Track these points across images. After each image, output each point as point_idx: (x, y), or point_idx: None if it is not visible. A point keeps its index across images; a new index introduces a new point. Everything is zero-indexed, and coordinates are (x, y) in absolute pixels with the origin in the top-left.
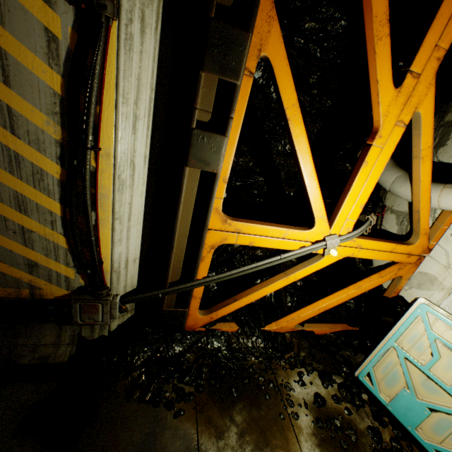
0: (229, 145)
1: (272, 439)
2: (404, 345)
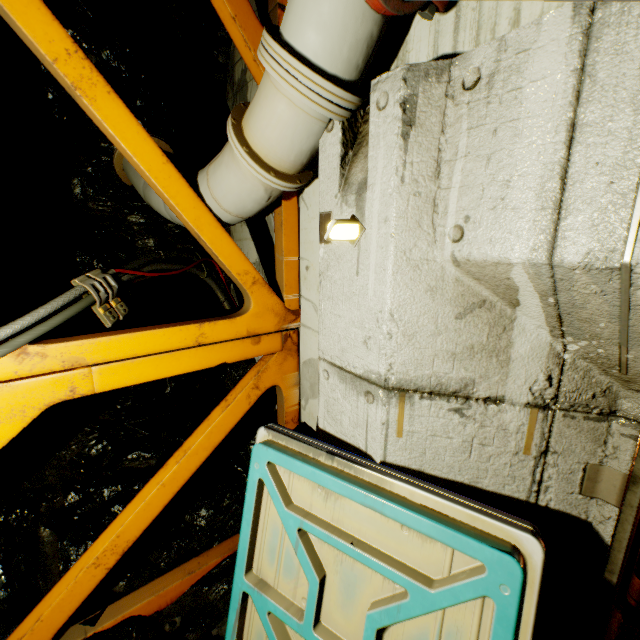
0: None
1: None
2: (266, 571)
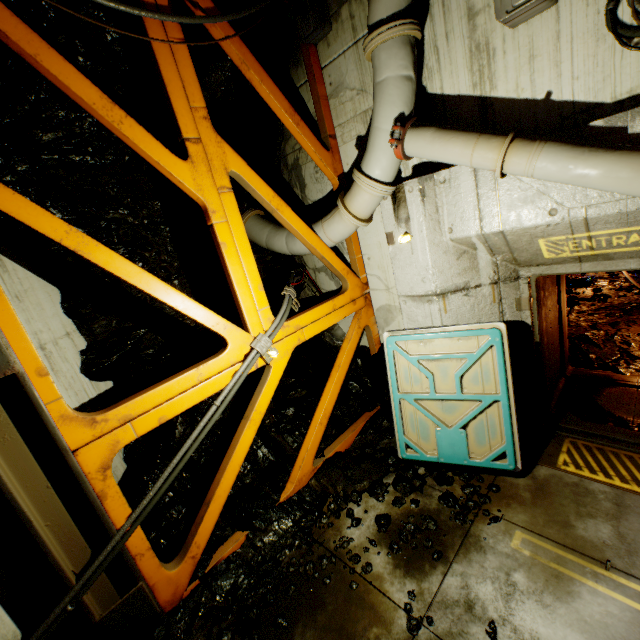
0: (6, 326)
1: (356, 627)
2: (406, 388)
